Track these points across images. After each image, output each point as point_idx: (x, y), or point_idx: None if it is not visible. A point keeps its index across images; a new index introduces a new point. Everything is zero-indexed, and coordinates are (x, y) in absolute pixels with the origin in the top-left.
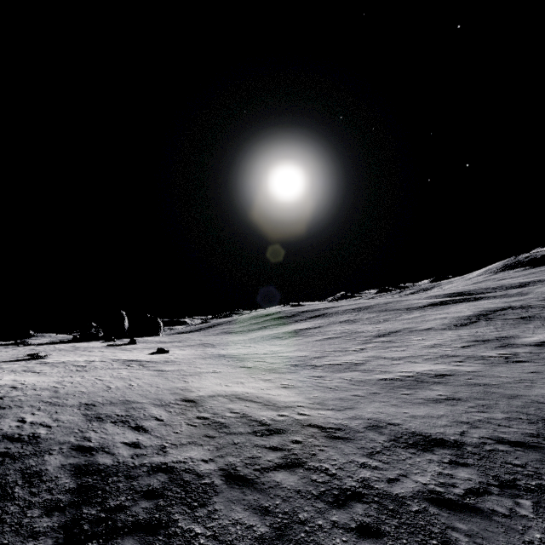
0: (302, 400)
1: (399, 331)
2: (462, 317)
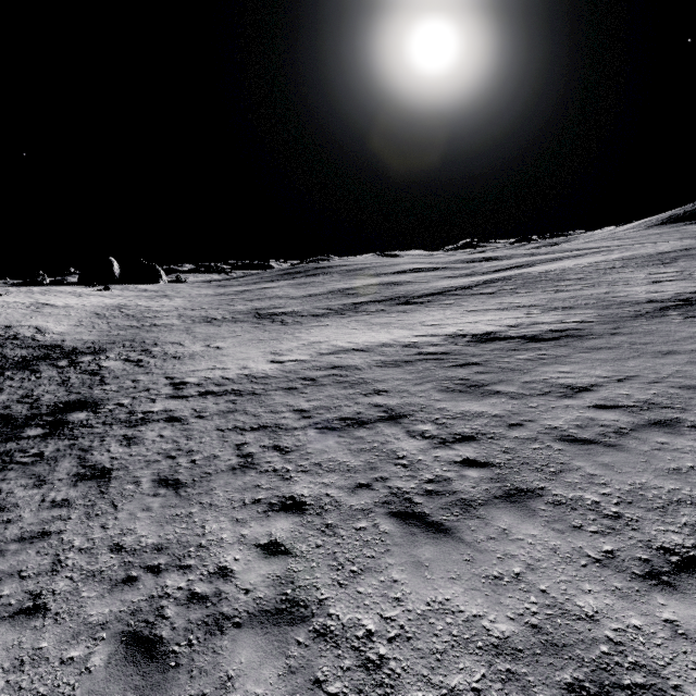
0: (63, 331)
1: (273, 297)
2: (339, 289)
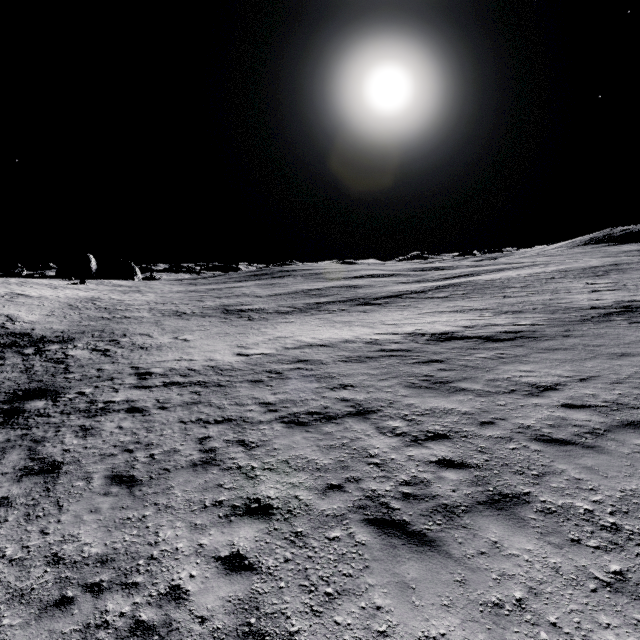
0: (34, 320)
1: (240, 295)
2: (303, 289)
